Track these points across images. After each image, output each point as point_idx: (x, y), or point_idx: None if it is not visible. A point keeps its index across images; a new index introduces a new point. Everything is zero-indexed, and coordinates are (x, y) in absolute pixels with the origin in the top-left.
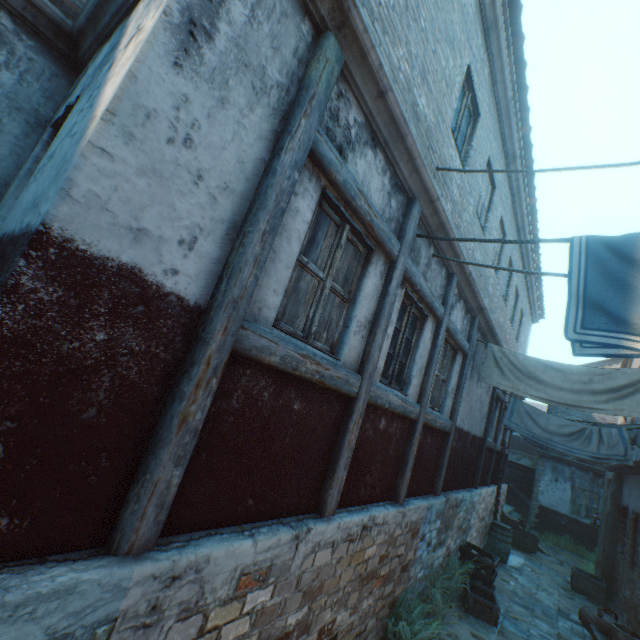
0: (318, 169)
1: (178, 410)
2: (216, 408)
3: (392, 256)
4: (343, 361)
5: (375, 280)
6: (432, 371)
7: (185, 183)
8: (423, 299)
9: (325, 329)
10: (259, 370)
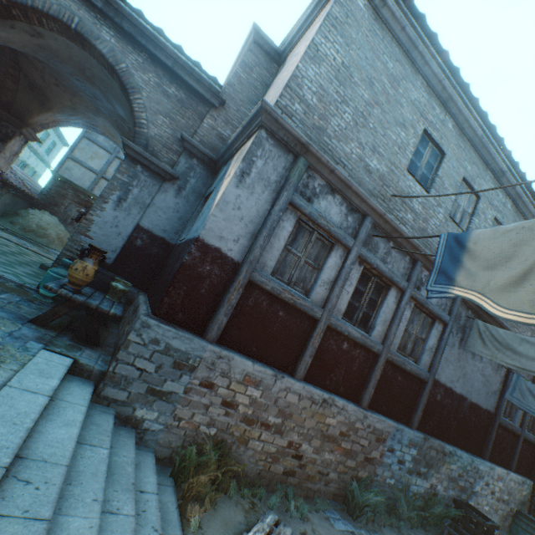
0: (295, 209)
1: (227, 296)
2: (242, 302)
3: (348, 247)
4: (311, 299)
5: (336, 259)
6: (395, 324)
7: (237, 221)
8: (381, 274)
9: (302, 281)
10: (262, 292)
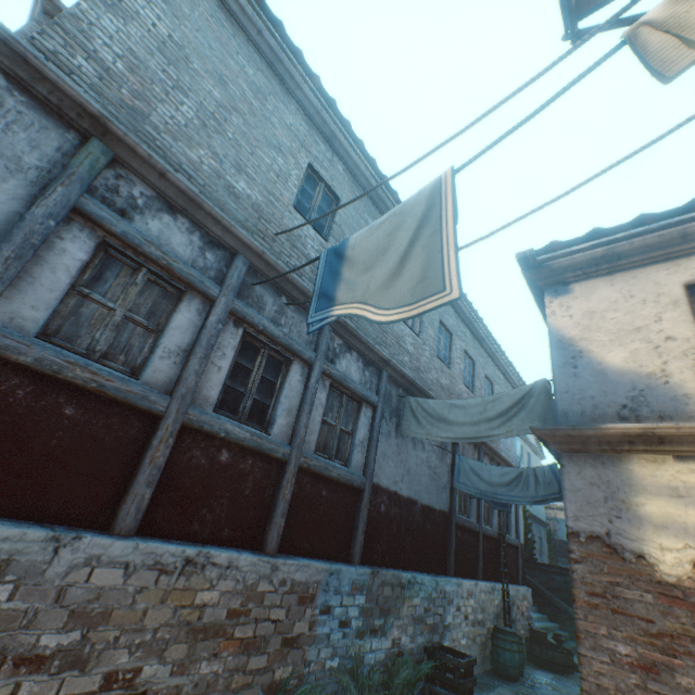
0: (93, 223)
1: None
2: None
3: (210, 296)
4: (145, 381)
5: (190, 315)
6: (305, 412)
7: None
8: (274, 340)
9: (123, 352)
10: (11, 369)
